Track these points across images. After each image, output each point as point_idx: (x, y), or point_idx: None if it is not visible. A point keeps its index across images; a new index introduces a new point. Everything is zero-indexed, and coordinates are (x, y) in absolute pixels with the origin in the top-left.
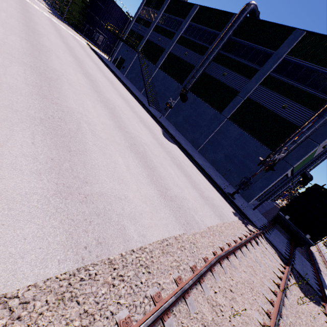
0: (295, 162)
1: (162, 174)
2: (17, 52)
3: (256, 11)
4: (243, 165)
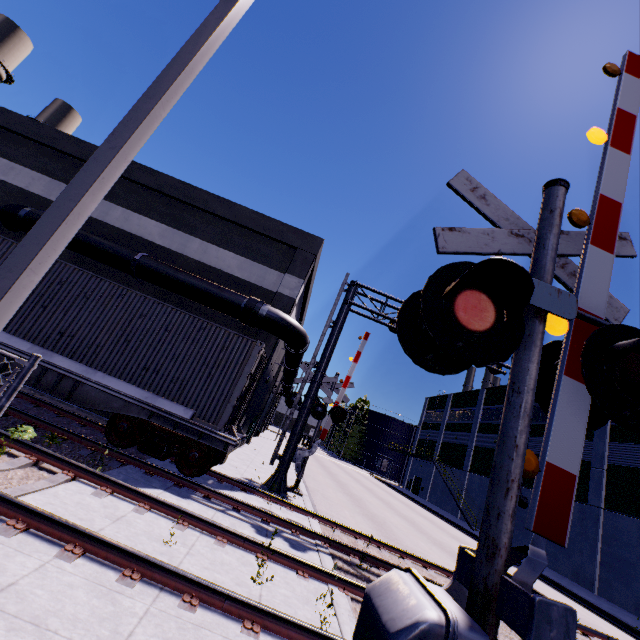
0: None
1: None
2: (334, 486)
3: None
4: None
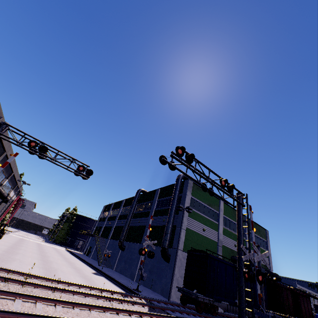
0: (176, 245)
1: (59, 274)
2: (0, 248)
3: (144, 190)
4: (159, 269)
